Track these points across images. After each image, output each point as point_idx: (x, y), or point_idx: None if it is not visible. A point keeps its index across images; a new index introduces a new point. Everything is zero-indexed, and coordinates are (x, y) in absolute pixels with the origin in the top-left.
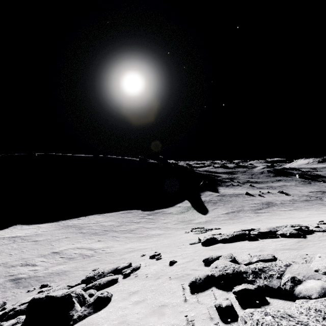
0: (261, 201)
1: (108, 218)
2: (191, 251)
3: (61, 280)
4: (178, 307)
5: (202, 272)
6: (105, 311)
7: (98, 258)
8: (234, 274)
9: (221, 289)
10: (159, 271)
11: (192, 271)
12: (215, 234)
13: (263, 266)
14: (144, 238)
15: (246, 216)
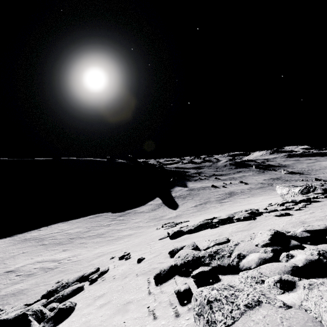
0: (224, 192)
1: (75, 225)
2: (160, 246)
3: (17, 300)
4: (142, 301)
5: (168, 263)
6: (67, 322)
7: (63, 269)
8: (193, 260)
9: (183, 276)
10: (127, 270)
11: (159, 264)
12: (183, 227)
13: (217, 249)
14: (115, 240)
15: (212, 207)
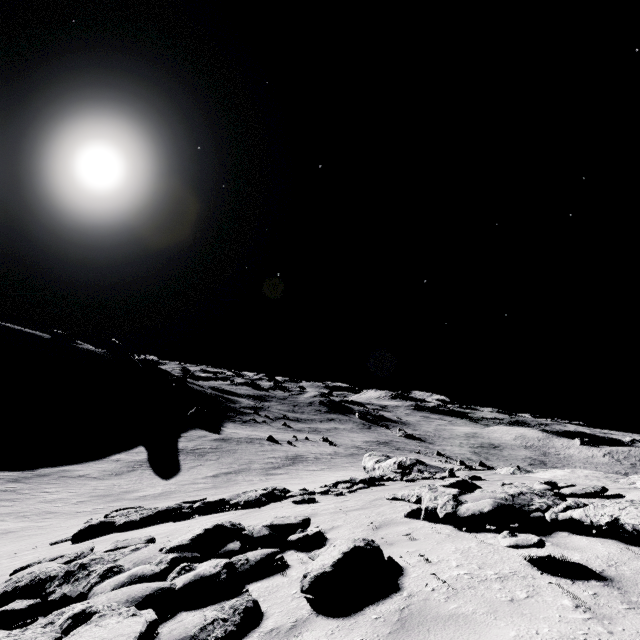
0: (286, 453)
1: None
2: (26, 559)
3: None
4: None
5: None
6: None
7: None
8: (28, 586)
9: None
10: None
11: None
12: None
13: (93, 558)
14: None
15: (246, 481)
